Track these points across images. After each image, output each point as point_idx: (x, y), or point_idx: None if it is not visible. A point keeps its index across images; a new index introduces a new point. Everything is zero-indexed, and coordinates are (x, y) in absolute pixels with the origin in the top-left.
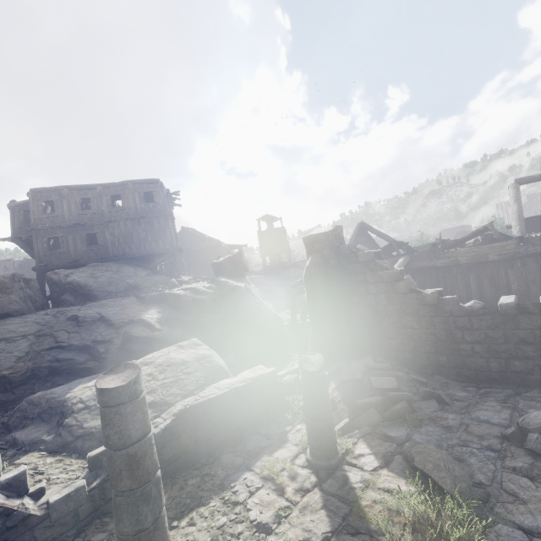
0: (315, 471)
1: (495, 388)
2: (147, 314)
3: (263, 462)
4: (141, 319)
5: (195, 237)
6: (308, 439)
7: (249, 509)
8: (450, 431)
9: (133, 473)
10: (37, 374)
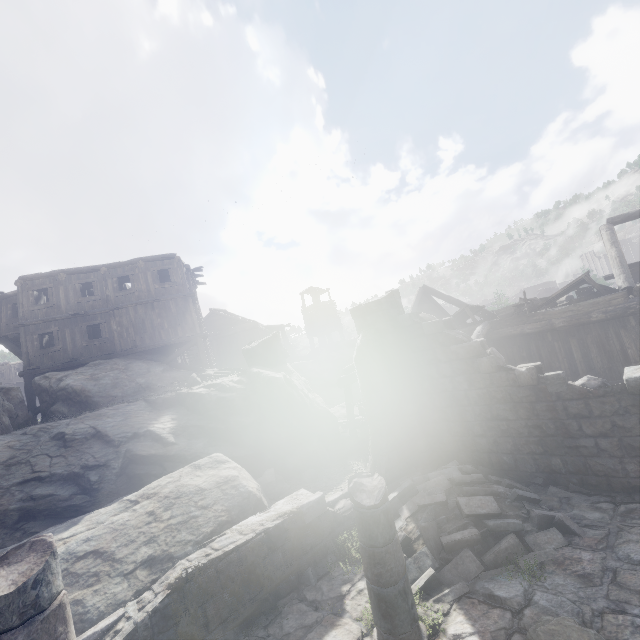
0: None
1: None
2: (158, 422)
3: None
4: (149, 431)
5: (227, 319)
6: (373, 616)
7: None
8: (590, 584)
9: None
10: (3, 521)
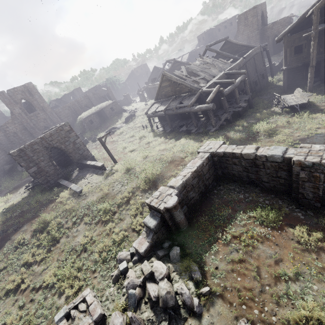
0: None
1: None
2: None
3: None
4: None
5: None
6: None
7: None
8: None
9: None
10: None
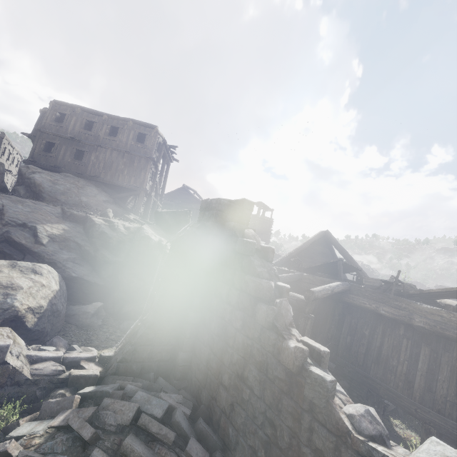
0: None
1: None
2: (50, 225)
3: None
4: (35, 227)
5: (191, 196)
6: None
7: None
8: None
9: None
10: None
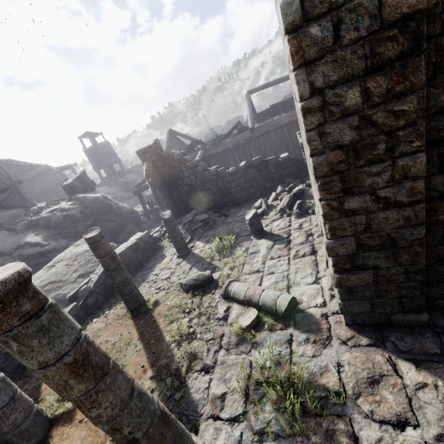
0: (181, 257)
1: (246, 203)
2: (28, 238)
3: (158, 267)
4: (27, 243)
5: (19, 167)
6: (175, 248)
7: (159, 278)
8: (229, 224)
9: (115, 262)
10: None
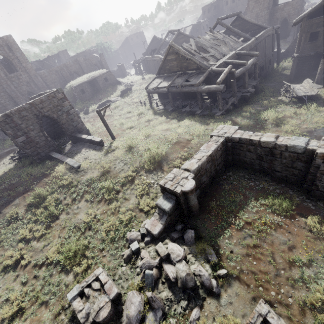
0: None
1: None
2: None
3: None
4: None
5: None
6: None
7: None
8: None
9: None
10: None
